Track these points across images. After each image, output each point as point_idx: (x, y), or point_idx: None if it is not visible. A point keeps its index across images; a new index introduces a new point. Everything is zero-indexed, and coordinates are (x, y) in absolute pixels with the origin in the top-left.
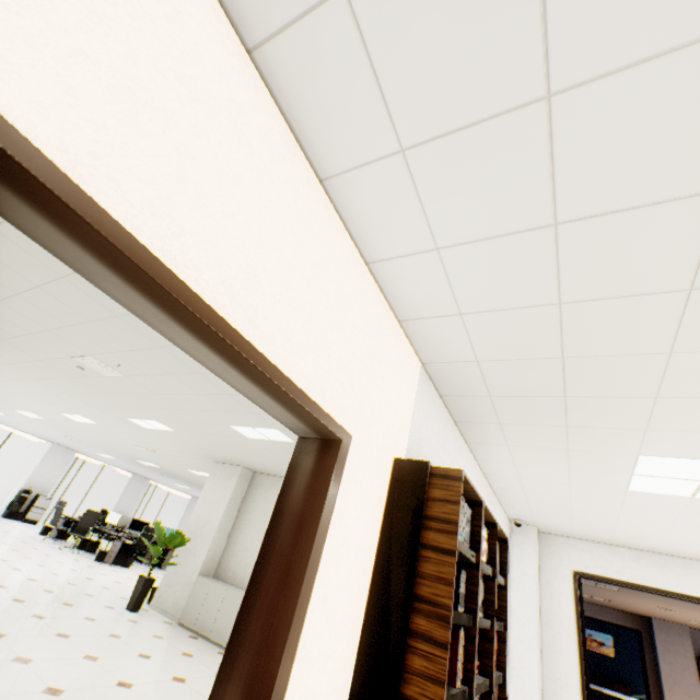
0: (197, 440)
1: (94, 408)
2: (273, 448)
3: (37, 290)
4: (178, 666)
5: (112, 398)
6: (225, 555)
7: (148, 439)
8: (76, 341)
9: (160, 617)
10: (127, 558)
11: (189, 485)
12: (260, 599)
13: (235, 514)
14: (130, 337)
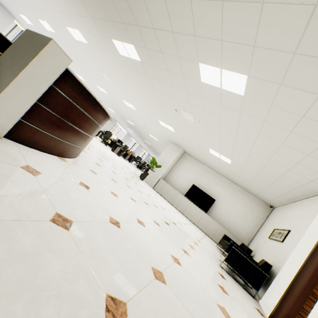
0: (179, 138)
1: (147, 110)
2: (213, 158)
3: (216, 104)
4: (169, 206)
5: (166, 116)
6: (168, 174)
7: (152, 124)
8: (195, 111)
9: (147, 184)
10: (120, 154)
11: (135, 133)
12: (317, 255)
13: (174, 163)
14: (228, 127)
